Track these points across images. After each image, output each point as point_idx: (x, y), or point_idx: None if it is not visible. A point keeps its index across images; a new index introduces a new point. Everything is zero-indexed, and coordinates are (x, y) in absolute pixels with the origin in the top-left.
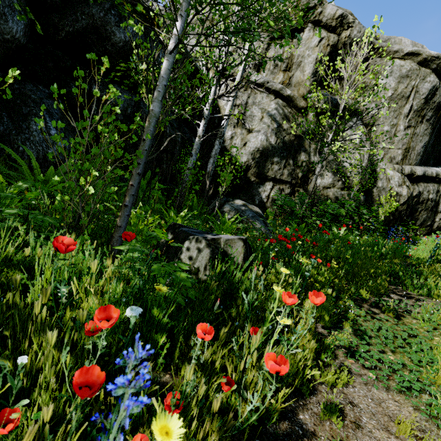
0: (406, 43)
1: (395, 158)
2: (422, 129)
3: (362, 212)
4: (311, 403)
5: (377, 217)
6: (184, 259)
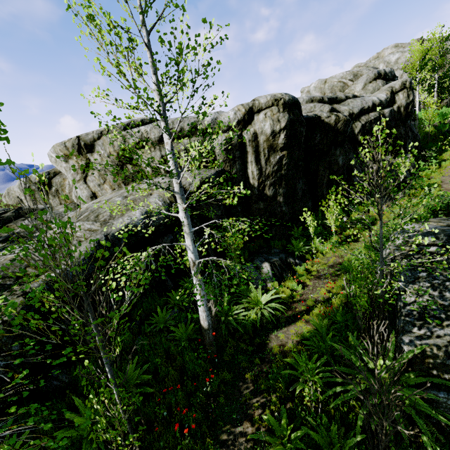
0: None
1: None
2: None
3: None
4: None
5: None
6: None
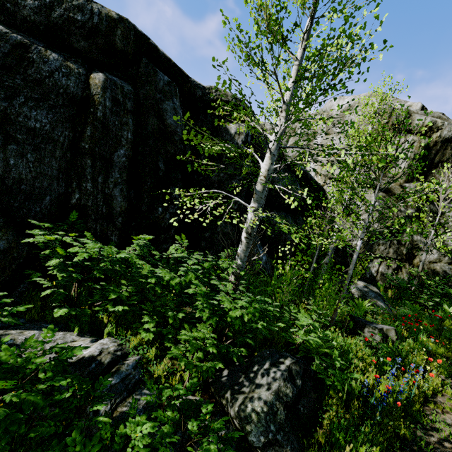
0: None
1: None
2: None
3: None
4: (442, 397)
5: None
6: (367, 336)
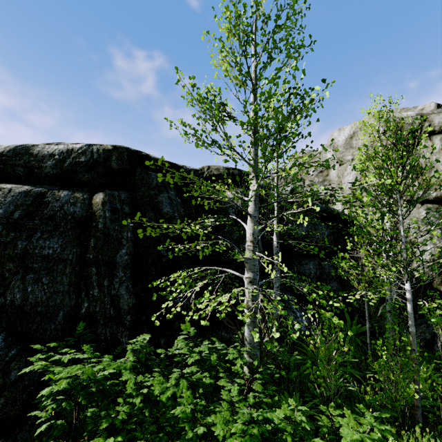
0: None
1: None
2: None
3: None
4: None
5: None
6: None
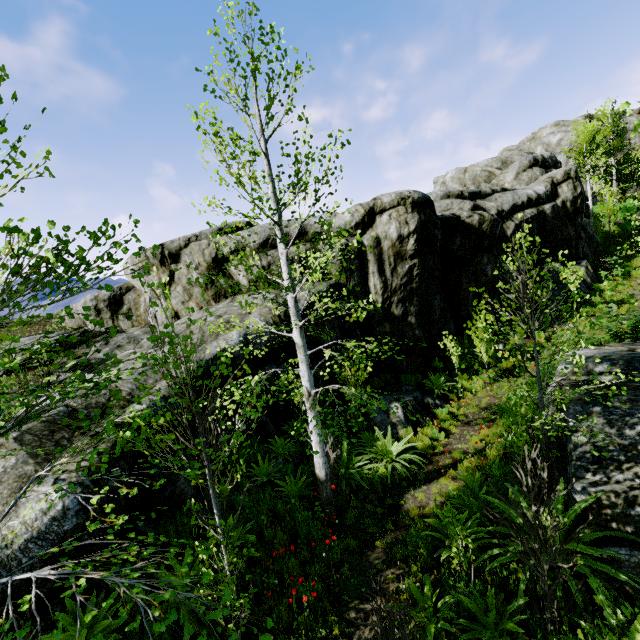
0: (633, 120)
1: None
2: None
3: None
4: None
5: None
6: None
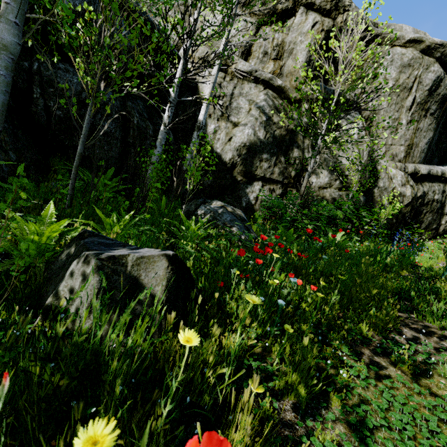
0: (407, 31)
1: (398, 156)
2: (425, 124)
3: (362, 215)
4: None
5: (378, 220)
6: (62, 292)
